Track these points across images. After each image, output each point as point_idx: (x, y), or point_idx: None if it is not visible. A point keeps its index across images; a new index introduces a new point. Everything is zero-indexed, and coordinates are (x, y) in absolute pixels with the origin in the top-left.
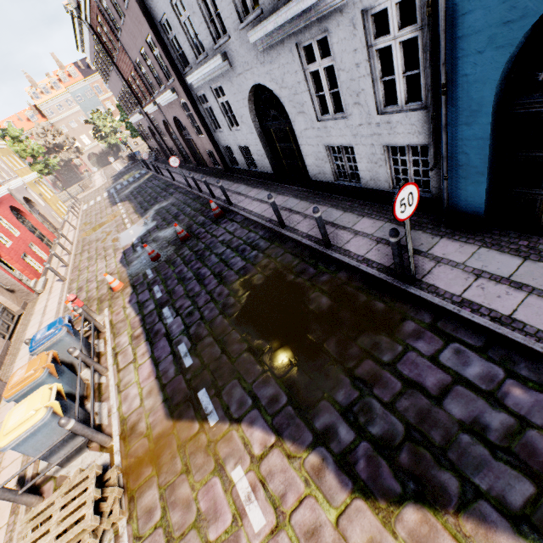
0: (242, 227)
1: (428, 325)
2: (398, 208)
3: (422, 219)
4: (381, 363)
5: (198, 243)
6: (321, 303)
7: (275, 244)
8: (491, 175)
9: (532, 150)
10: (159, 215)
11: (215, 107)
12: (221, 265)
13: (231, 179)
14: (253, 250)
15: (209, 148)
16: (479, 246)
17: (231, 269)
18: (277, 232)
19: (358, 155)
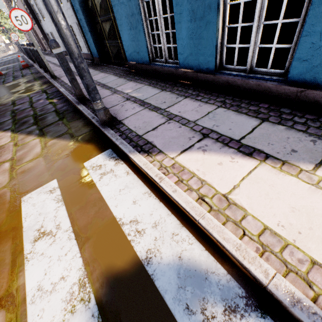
0: (29, 70)
1: (44, 90)
2: (15, 21)
3: (89, 63)
4: (13, 101)
5: (3, 76)
6: (20, 89)
7: (32, 74)
8: (94, 33)
9: (96, 18)
10: (1, 69)
11: (33, 3)
12: (0, 82)
13: (50, 55)
14: (21, 77)
15: (41, 35)
16: (91, 68)
17: (3, 83)
18: (39, 71)
19: (75, 31)
